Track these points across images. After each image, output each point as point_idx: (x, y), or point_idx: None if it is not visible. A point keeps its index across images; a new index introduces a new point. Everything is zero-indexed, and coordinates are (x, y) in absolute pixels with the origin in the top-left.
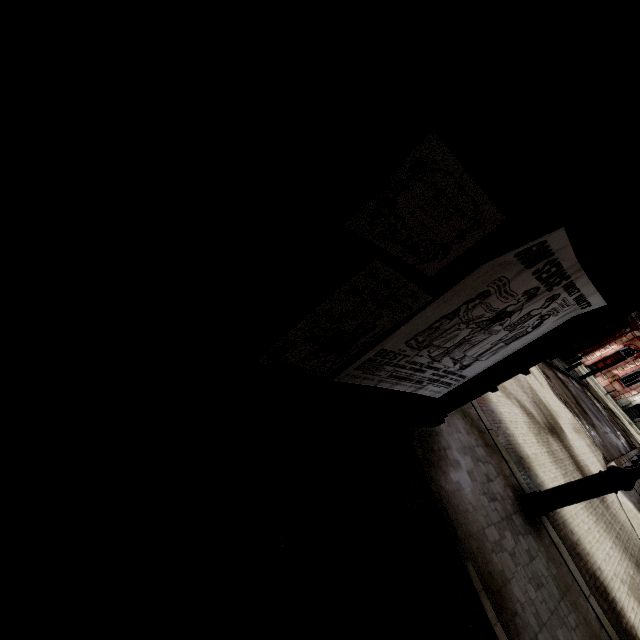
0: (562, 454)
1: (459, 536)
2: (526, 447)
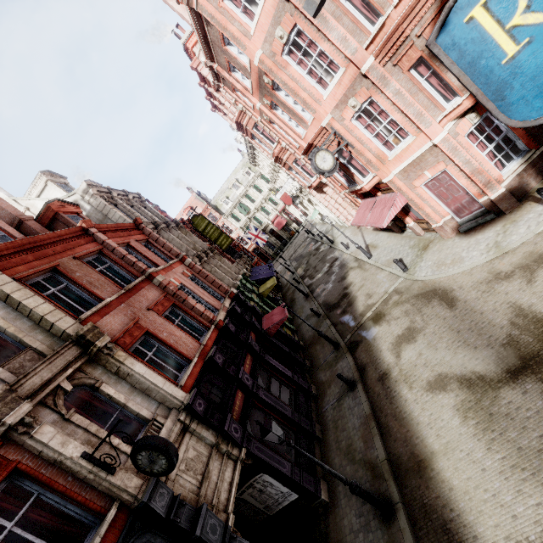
0: (522, 399)
1: (332, 542)
2: (435, 443)
